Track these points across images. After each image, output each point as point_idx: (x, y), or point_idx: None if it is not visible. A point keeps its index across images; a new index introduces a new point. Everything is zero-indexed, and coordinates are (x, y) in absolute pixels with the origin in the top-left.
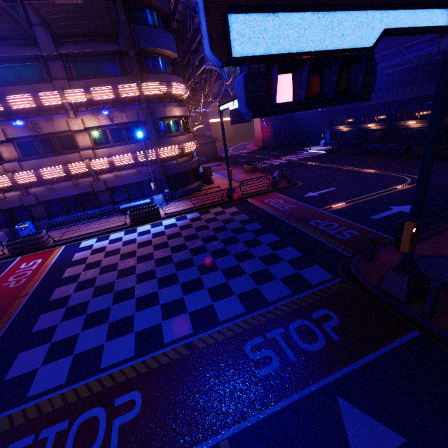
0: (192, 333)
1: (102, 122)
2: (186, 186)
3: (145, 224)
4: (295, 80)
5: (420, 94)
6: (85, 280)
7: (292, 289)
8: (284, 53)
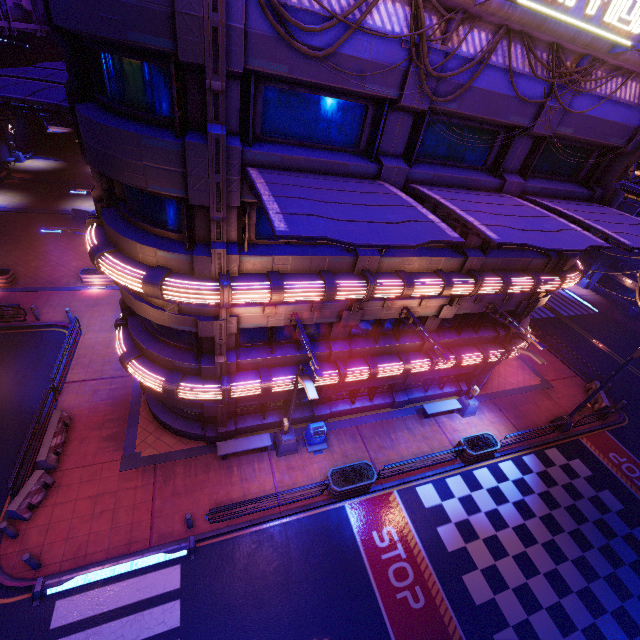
0: None
1: (475, 309)
2: None
3: (477, 463)
4: None
5: None
6: (519, 624)
7: None
8: None
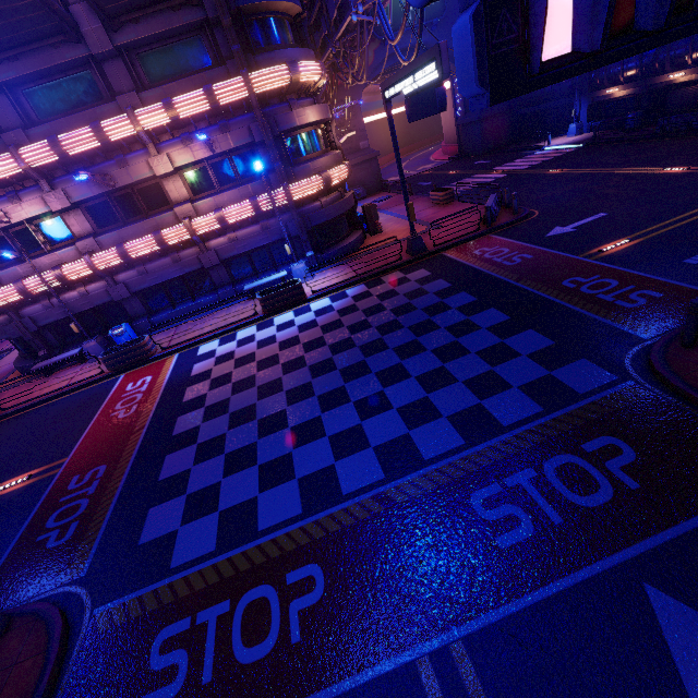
0: (382, 479)
1: (198, 154)
2: (339, 242)
3: (284, 311)
4: (579, 1)
5: None
6: (215, 403)
7: (542, 403)
8: None
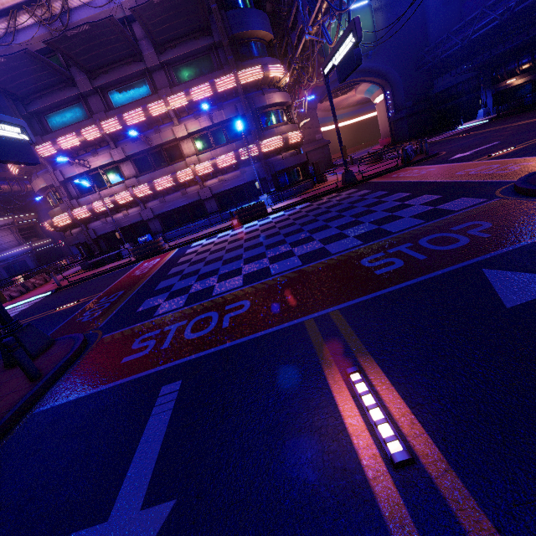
0: (300, 265)
1: (203, 124)
2: (294, 185)
3: (251, 222)
4: None
5: None
6: (197, 260)
7: (425, 219)
8: None
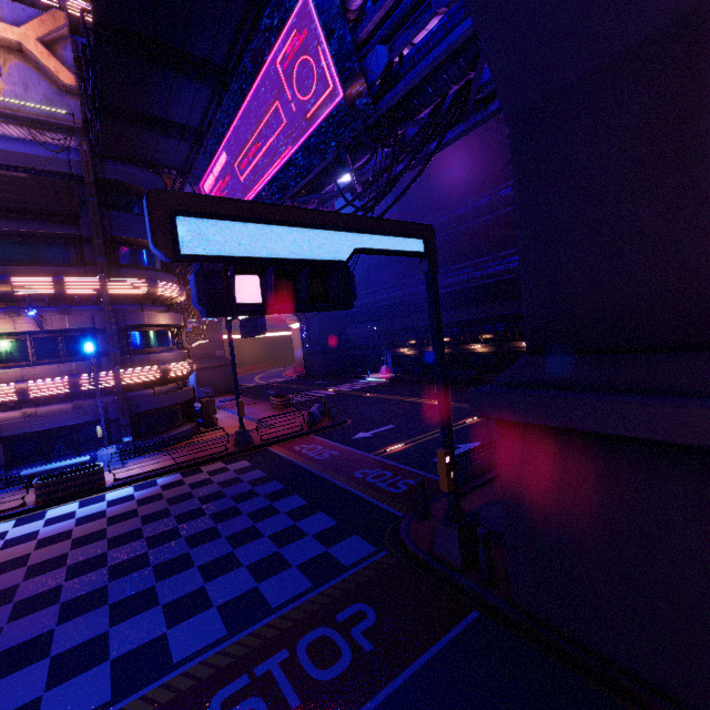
0: (106, 702)
1: (22, 326)
2: (167, 431)
3: (68, 502)
4: (262, 282)
5: (475, 316)
6: None
7: (313, 579)
8: (246, 256)
